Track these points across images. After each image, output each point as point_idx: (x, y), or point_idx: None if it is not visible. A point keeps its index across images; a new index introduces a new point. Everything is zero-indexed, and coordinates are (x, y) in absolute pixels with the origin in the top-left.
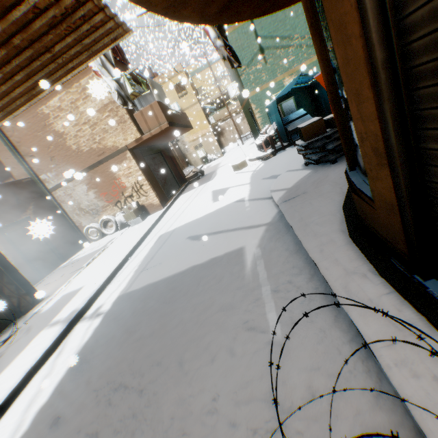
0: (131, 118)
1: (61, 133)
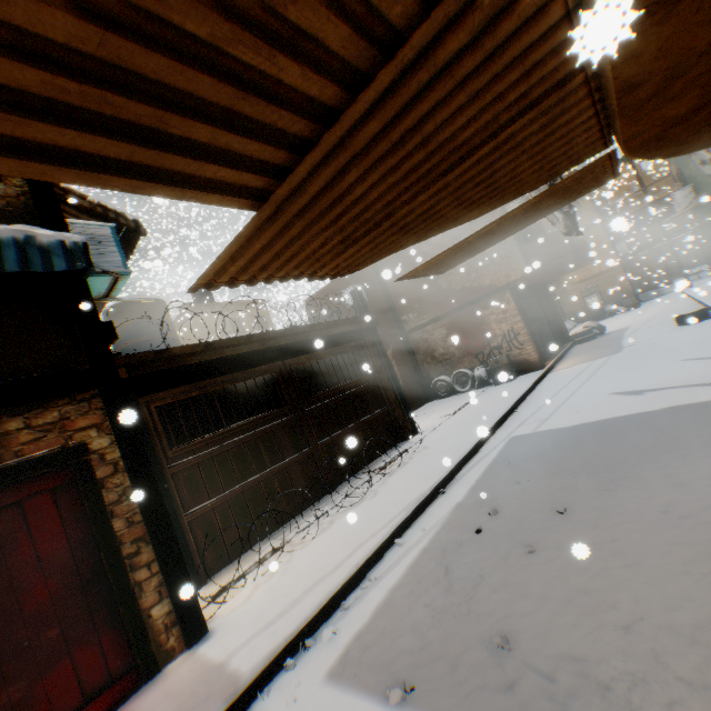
0: (521, 251)
1: None
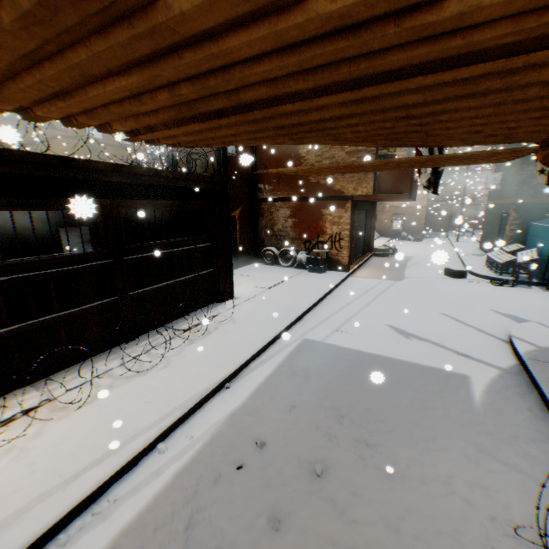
0: (375, 173)
1: (300, 157)
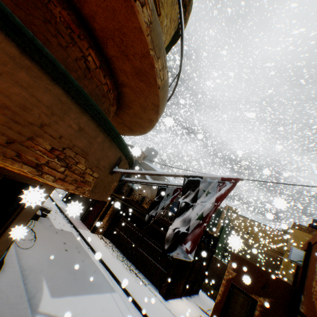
0: None
1: (314, 270)
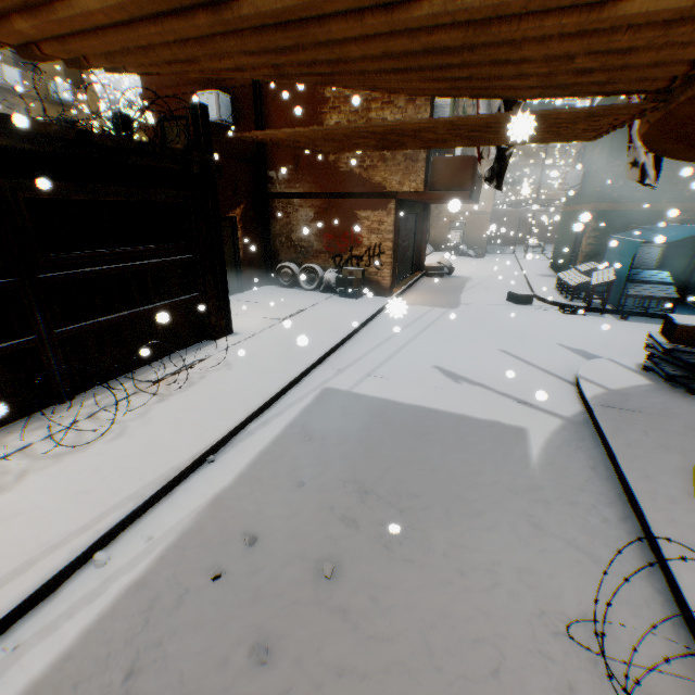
0: (427, 160)
1: None
